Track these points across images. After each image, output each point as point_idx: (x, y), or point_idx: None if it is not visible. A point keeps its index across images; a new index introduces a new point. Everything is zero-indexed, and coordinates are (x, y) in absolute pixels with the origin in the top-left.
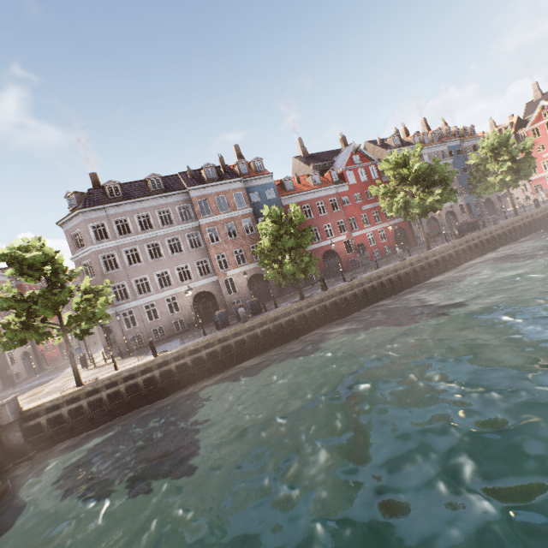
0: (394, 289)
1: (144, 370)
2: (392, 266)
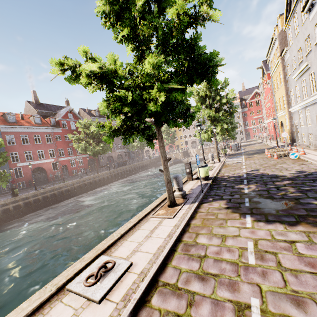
0: (70, 195)
1: None
2: (71, 182)
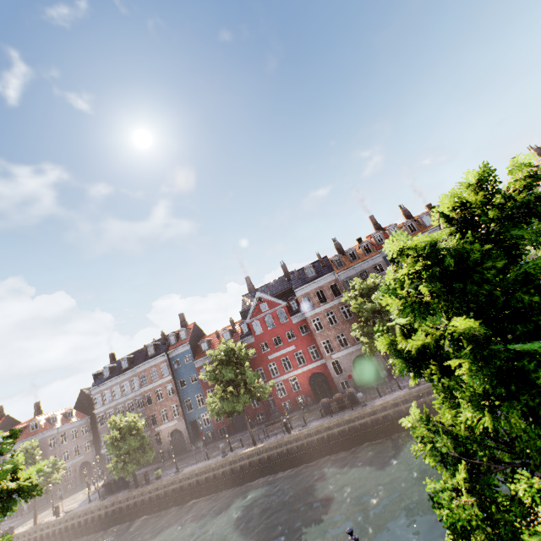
0: (199, 492)
1: (50, 525)
2: (197, 469)
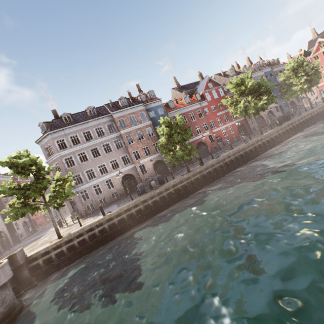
0: (244, 160)
1: (98, 224)
2: (241, 146)
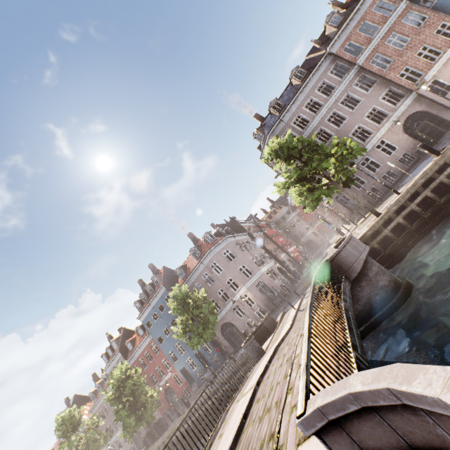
0: None
1: (436, 171)
2: None
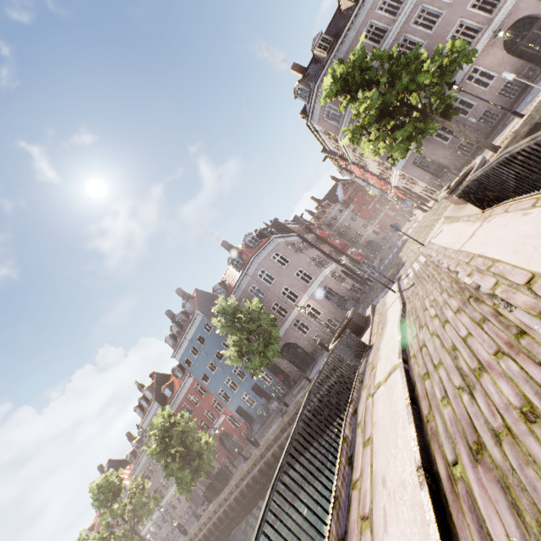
0: None
1: None
2: None
